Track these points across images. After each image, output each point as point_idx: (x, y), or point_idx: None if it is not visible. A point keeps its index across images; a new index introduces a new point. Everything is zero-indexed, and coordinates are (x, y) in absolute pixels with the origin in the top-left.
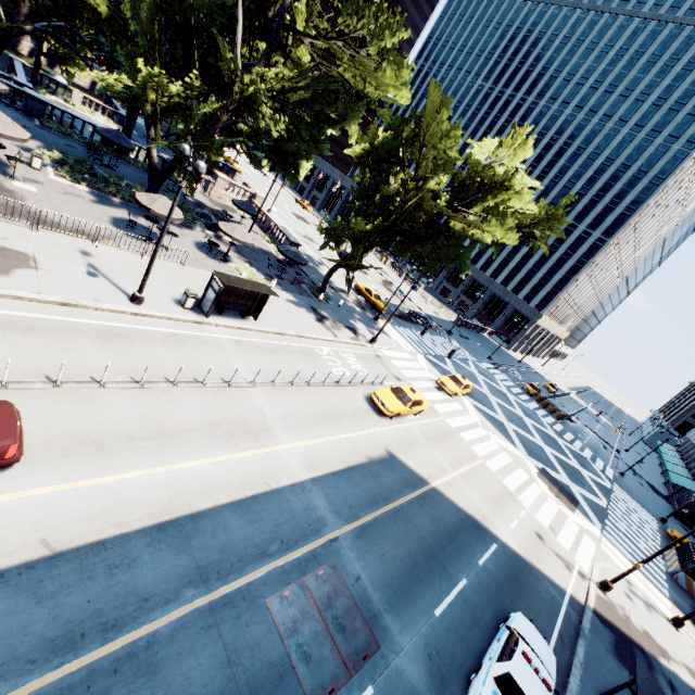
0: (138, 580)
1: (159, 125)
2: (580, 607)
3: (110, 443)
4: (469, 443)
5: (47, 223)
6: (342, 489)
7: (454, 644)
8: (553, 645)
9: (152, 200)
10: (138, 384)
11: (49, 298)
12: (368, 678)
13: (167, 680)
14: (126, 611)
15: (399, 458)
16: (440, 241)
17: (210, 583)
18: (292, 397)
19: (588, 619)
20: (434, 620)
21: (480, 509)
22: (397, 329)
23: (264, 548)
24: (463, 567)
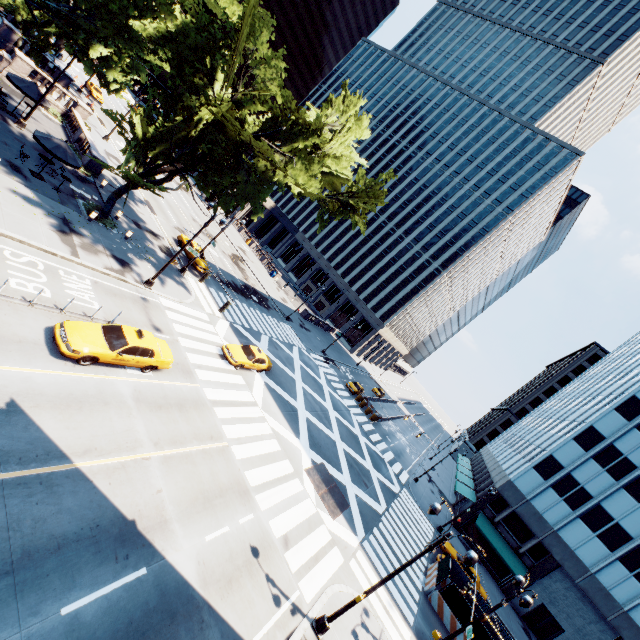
0: None
1: None
2: None
3: None
4: (222, 421)
5: None
6: None
7: None
8: None
9: None
10: None
11: None
12: None
13: None
14: None
15: (29, 416)
16: (241, 177)
17: None
18: None
19: None
20: None
21: (161, 510)
22: (212, 291)
23: None
24: None
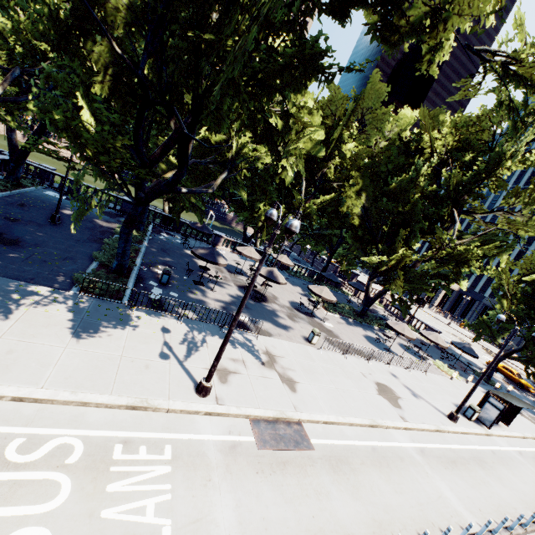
0: None
1: (399, 280)
2: None
3: None
4: None
5: (359, 352)
6: None
7: None
8: None
9: (401, 327)
10: None
11: (430, 426)
12: None
13: None
14: None
15: None
16: None
17: None
18: None
19: None
20: None
21: None
22: None
23: None
24: None
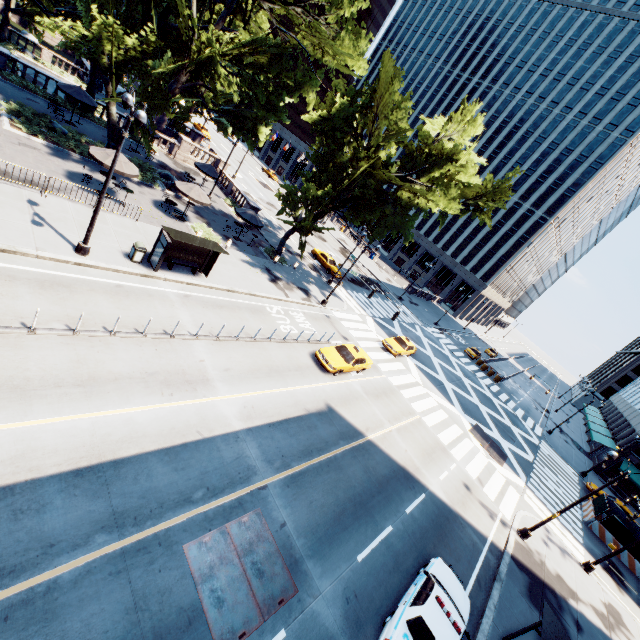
0: (45, 525)
1: (114, 80)
2: (499, 553)
3: (33, 388)
4: (408, 400)
5: None
6: (277, 439)
7: (373, 588)
8: (470, 588)
9: (106, 155)
10: (72, 332)
11: None
12: (282, 621)
13: (64, 627)
14: (27, 557)
15: (337, 412)
16: (389, 209)
17: (125, 529)
18: (236, 351)
19: (505, 564)
20: (356, 565)
21: (412, 461)
22: (350, 293)
23: (188, 495)
24: (390, 515)
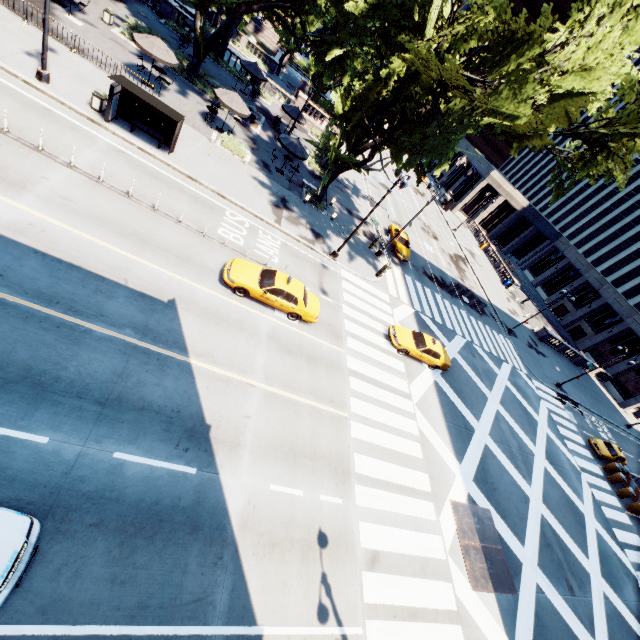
0: None
1: None
2: None
3: None
4: (353, 392)
5: (53, 32)
6: (23, 264)
7: None
8: (71, 633)
9: (145, 38)
10: None
11: None
12: None
13: None
14: None
15: (178, 314)
16: (430, 128)
17: None
18: (110, 201)
19: None
20: None
21: (240, 432)
22: (407, 279)
23: None
24: (72, 431)
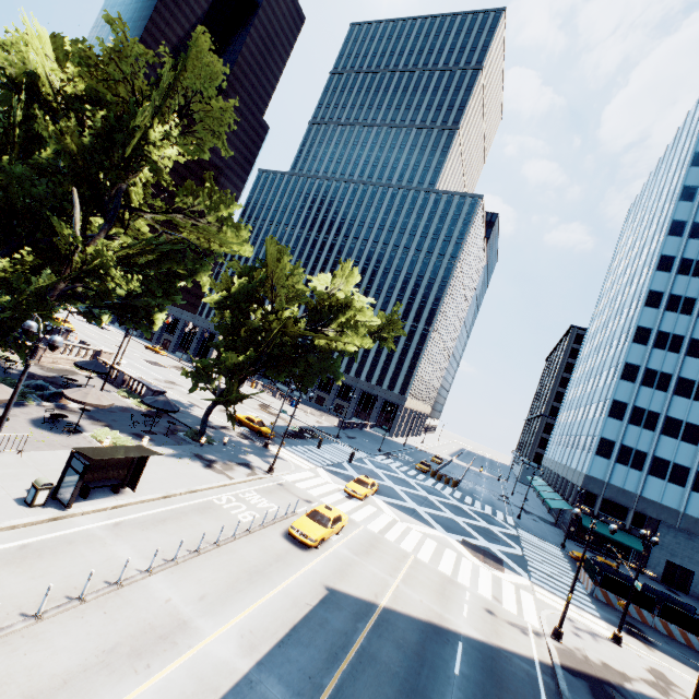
0: None
1: None
2: (551, 669)
3: None
4: (396, 542)
5: None
6: (294, 659)
7: None
8: None
9: None
10: None
11: None
12: None
13: None
14: None
15: (340, 590)
16: (310, 358)
17: None
18: (203, 569)
19: (562, 678)
20: None
21: (433, 610)
22: (290, 449)
23: None
24: (444, 687)
